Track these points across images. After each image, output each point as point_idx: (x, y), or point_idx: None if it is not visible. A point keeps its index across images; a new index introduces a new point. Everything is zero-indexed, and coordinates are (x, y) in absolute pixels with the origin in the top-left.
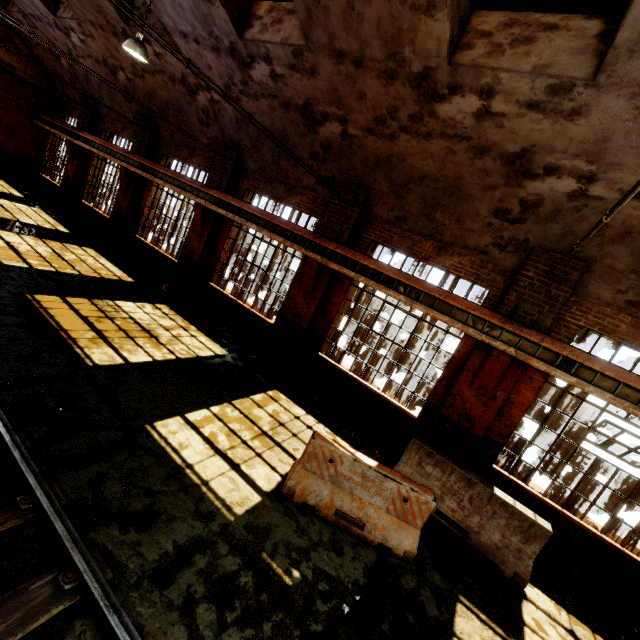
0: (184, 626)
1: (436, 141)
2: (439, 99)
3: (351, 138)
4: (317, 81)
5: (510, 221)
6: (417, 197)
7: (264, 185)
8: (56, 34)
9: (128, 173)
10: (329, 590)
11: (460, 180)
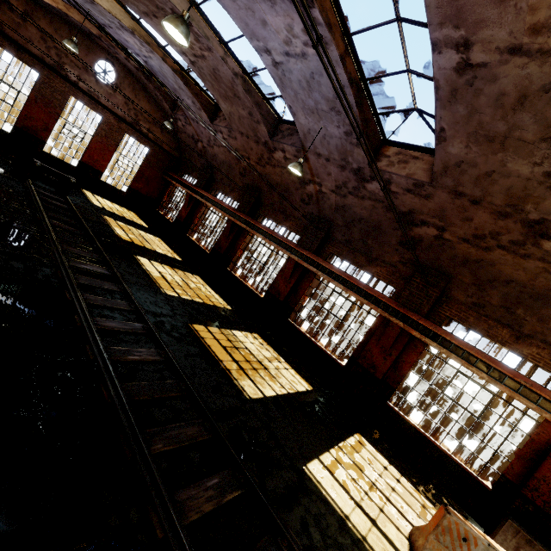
0: None
1: (533, 261)
2: (547, 238)
3: (444, 240)
4: (428, 202)
5: None
6: (499, 293)
7: (347, 253)
8: (205, 131)
9: (233, 224)
10: None
11: (550, 291)
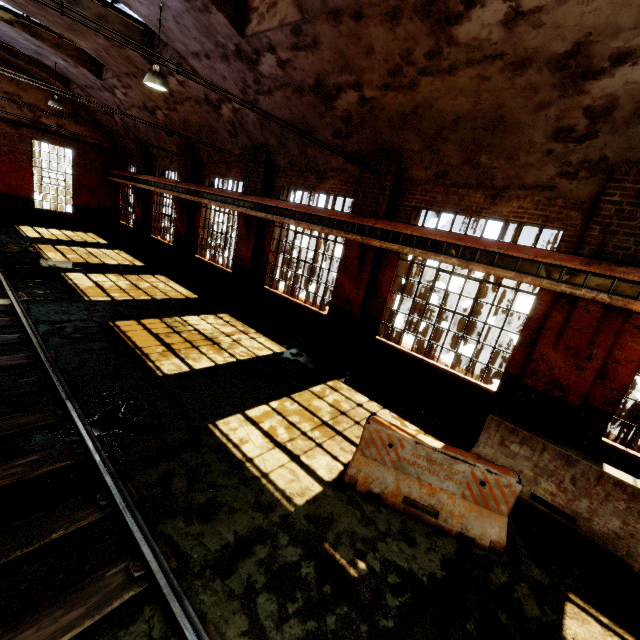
0: (245, 615)
1: (463, 72)
2: (455, 21)
3: (369, 102)
4: (322, 53)
5: (576, 140)
6: (455, 145)
7: (296, 179)
8: (106, 96)
9: (180, 201)
10: (400, 583)
11: (502, 109)
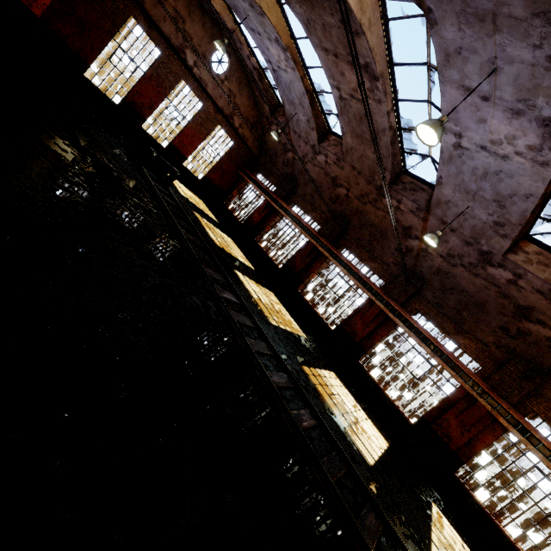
0: None
1: None
2: None
3: None
4: None
5: None
6: None
7: (435, 315)
8: (304, 146)
9: (313, 248)
10: None
11: None
